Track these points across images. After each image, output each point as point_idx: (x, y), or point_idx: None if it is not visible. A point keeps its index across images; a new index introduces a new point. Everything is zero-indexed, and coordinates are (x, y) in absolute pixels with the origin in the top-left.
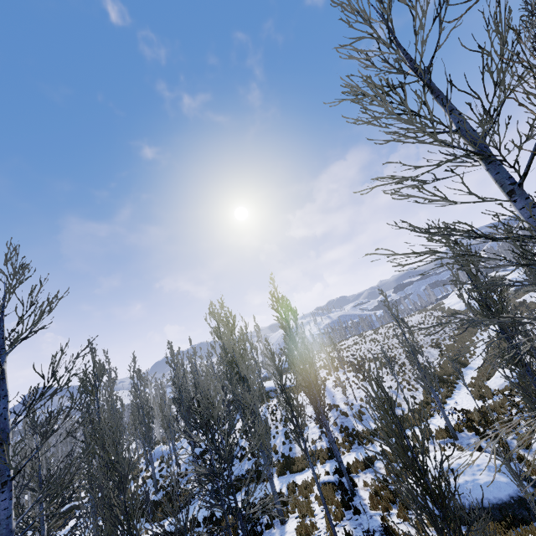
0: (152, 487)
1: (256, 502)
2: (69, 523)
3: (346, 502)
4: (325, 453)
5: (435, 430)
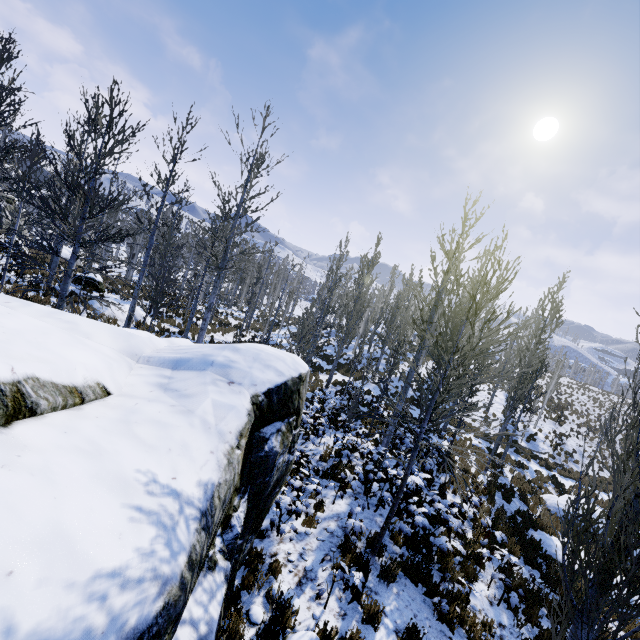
0: (334, 352)
1: (415, 416)
2: (276, 331)
3: (495, 464)
4: (482, 433)
5: (601, 498)
